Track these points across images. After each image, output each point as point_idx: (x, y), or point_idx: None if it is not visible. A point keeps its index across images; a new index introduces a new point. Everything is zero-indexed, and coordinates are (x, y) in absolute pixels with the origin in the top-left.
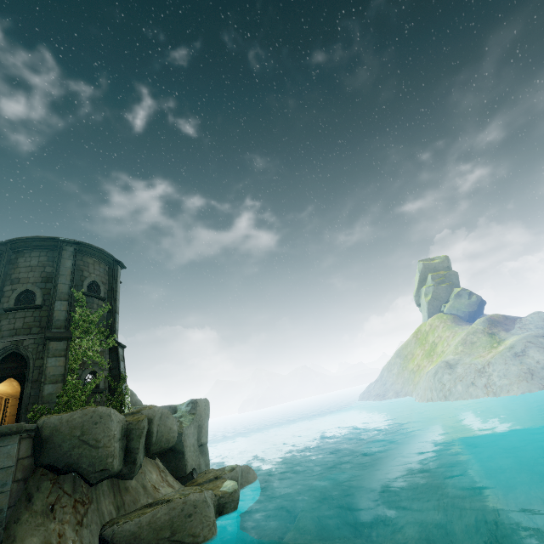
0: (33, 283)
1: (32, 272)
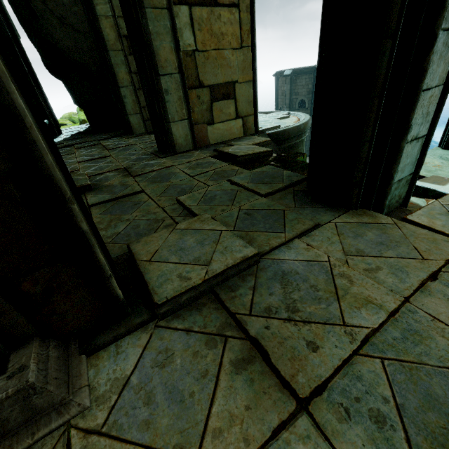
0: (304, 95)
1: (303, 89)
